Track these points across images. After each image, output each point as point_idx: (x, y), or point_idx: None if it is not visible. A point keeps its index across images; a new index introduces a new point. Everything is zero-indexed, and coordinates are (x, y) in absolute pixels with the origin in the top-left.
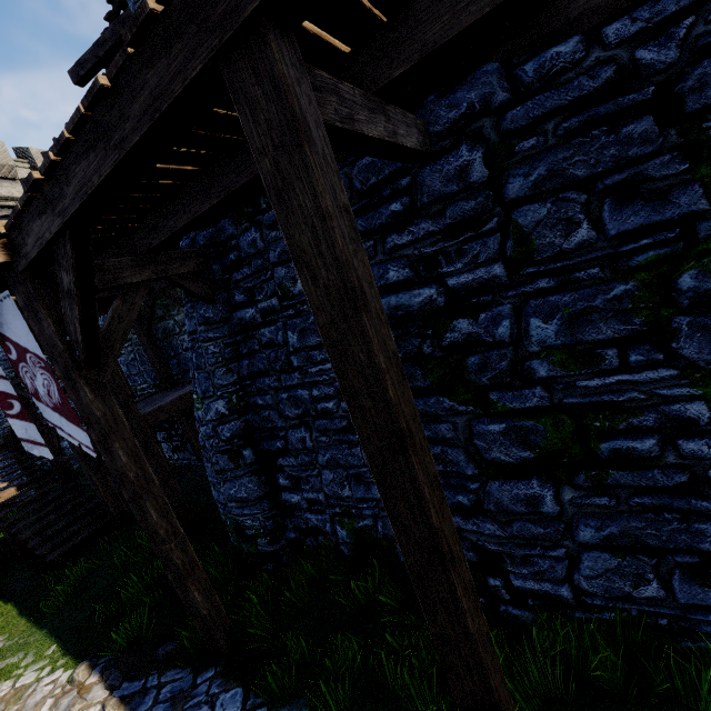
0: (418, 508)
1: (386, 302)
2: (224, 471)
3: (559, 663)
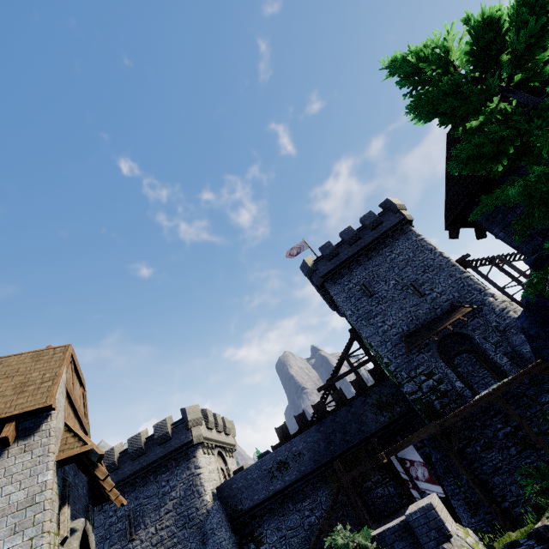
0: (544, 444)
1: (500, 432)
2: (478, 502)
3: None
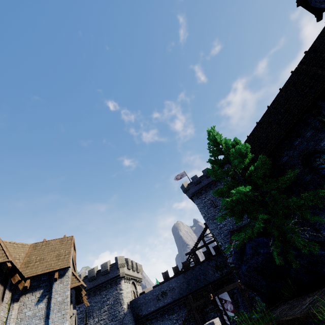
0: None
1: None
2: None
3: None
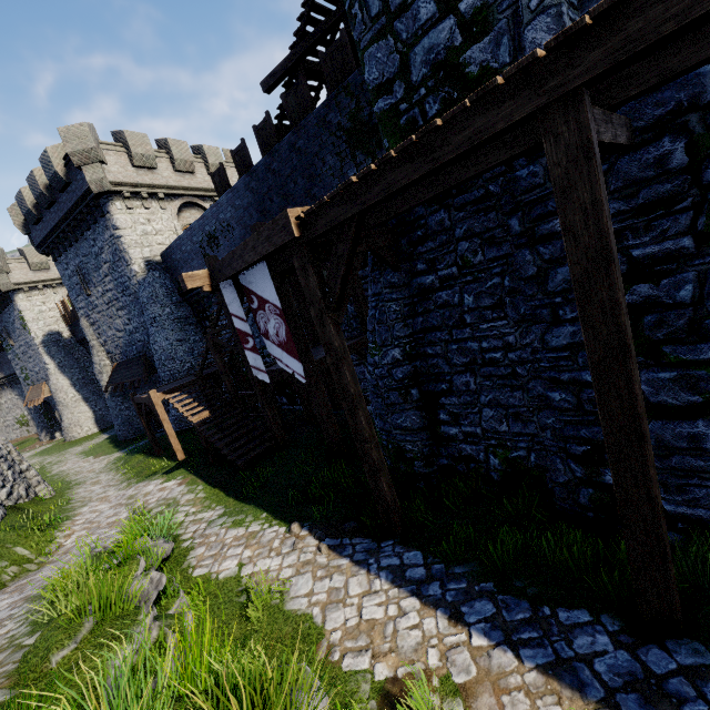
0: (627, 400)
1: (567, 270)
2: (393, 405)
3: (706, 570)
